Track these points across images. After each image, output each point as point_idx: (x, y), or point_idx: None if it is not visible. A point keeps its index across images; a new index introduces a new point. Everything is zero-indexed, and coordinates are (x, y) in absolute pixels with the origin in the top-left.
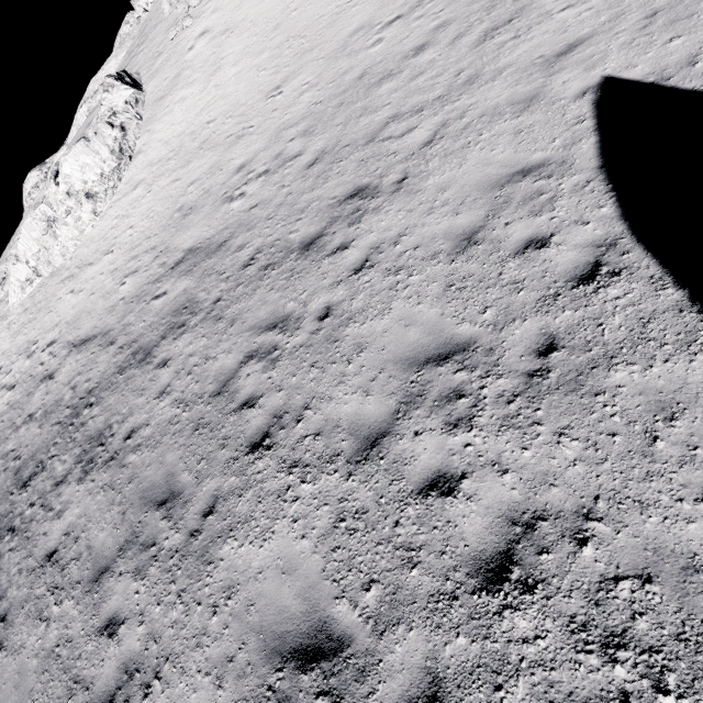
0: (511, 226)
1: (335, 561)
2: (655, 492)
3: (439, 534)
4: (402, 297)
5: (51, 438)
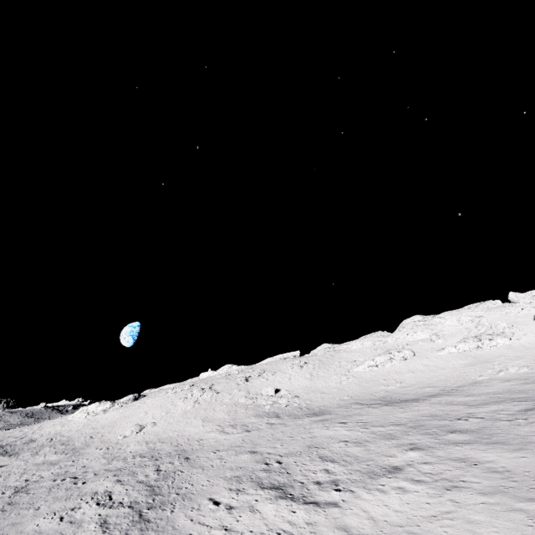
0: None
1: None
2: None
3: None
4: None
5: None
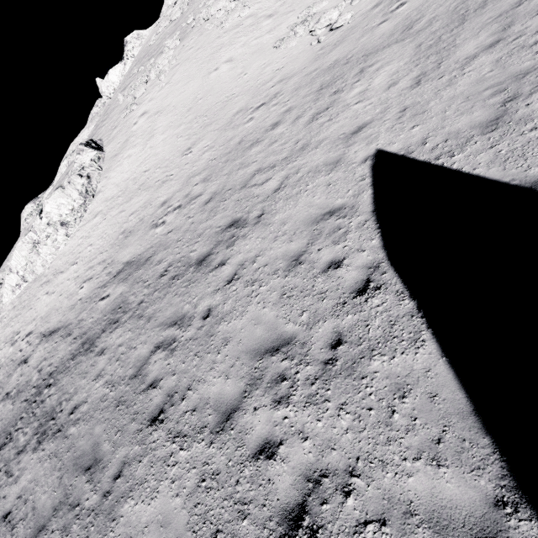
0: (321, 252)
1: (196, 515)
2: (391, 453)
3: (263, 490)
4: (254, 302)
5: (19, 413)
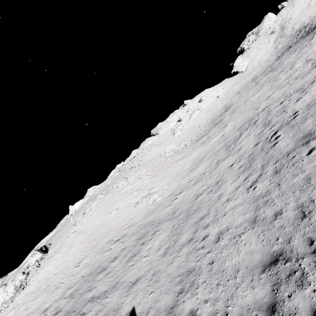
0: None
1: None
2: None
3: None
4: None
5: None
